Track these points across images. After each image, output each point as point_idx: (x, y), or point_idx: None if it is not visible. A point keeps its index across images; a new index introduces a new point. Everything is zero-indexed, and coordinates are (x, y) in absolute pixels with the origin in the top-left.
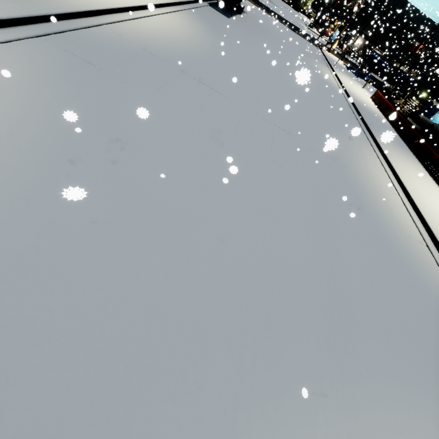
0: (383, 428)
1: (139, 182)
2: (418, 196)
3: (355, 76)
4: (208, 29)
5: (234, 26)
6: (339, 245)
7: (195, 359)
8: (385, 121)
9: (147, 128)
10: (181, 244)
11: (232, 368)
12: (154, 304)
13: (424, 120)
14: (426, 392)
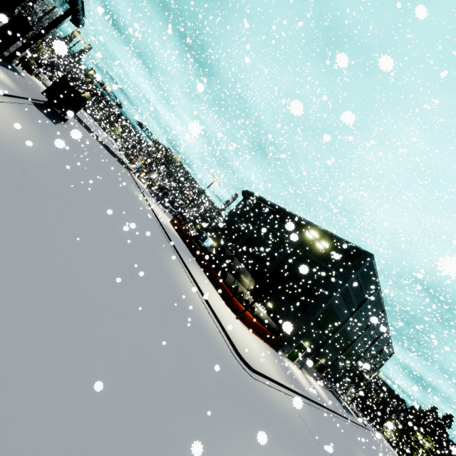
0: (229, 455)
1: (30, 298)
2: (209, 297)
3: (157, 202)
4: (41, 132)
5: (63, 135)
6: (181, 338)
7: (124, 453)
8: (182, 241)
9: (17, 237)
10: (85, 355)
11: (150, 450)
12: (81, 416)
13: (202, 244)
14: (240, 425)
